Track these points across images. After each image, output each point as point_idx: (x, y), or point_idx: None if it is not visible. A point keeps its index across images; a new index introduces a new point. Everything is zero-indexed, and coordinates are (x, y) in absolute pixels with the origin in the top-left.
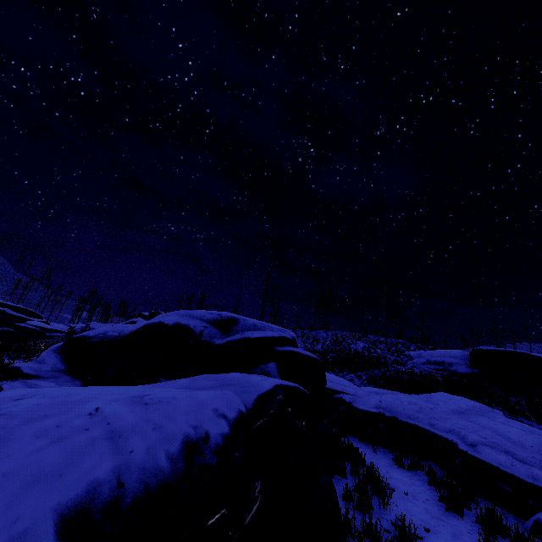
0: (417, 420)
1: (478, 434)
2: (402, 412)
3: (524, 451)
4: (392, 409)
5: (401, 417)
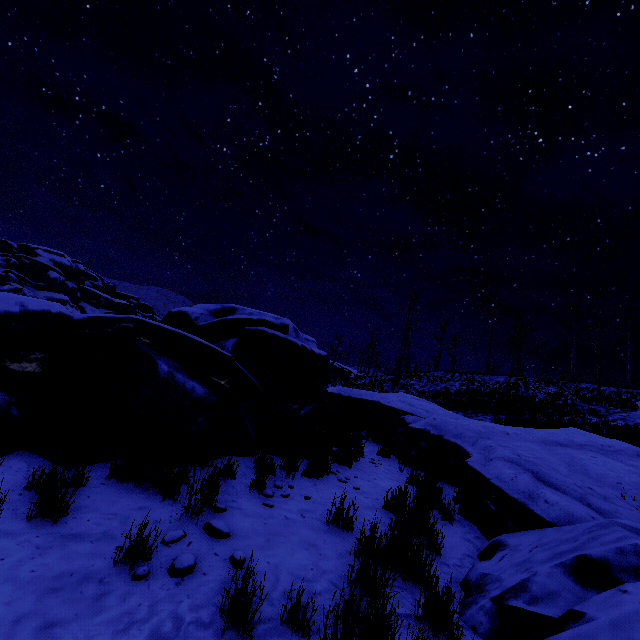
0: (462, 439)
1: (514, 451)
2: (452, 431)
3: (582, 481)
4: (443, 427)
5: (447, 436)
